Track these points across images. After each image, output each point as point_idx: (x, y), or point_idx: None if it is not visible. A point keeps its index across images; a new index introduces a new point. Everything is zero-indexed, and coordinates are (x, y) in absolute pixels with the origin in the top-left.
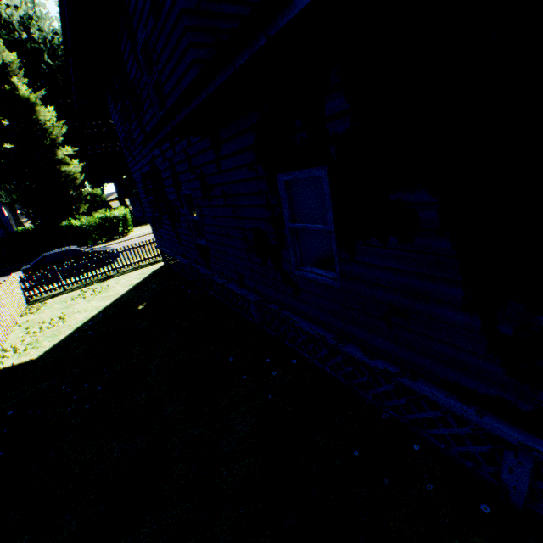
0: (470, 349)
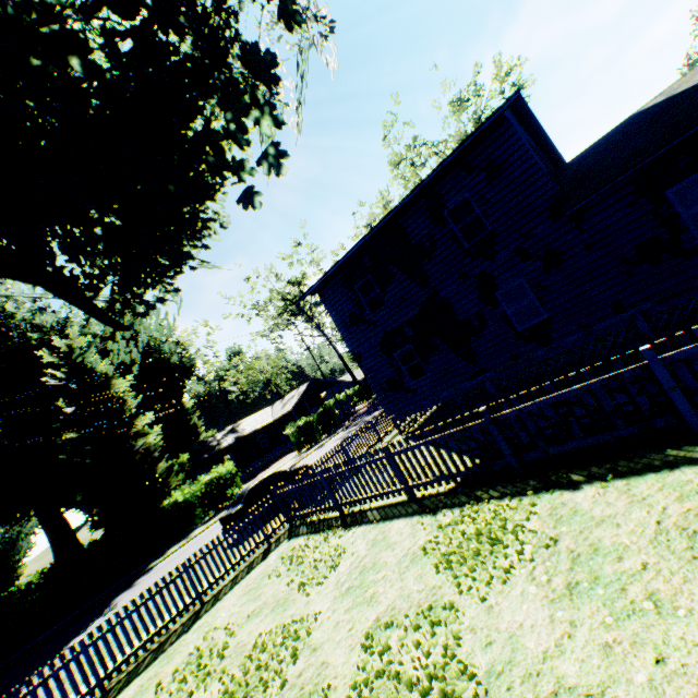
0: None
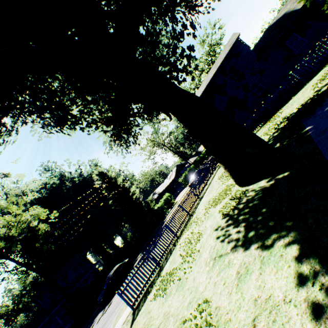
0: (326, 24)
